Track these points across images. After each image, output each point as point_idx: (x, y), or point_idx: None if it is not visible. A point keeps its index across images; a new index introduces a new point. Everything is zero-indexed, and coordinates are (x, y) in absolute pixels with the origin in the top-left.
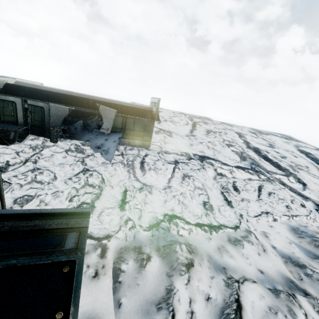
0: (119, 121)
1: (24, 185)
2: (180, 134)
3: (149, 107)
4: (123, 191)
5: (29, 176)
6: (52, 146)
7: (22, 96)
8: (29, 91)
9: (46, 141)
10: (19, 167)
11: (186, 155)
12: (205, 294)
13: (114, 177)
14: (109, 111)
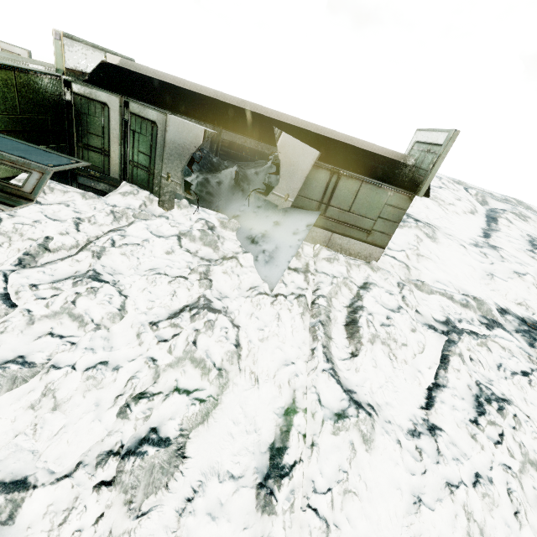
0: (318, 183)
1: (40, 318)
2: (457, 236)
3: (406, 155)
4: (285, 406)
5: (62, 293)
6: (156, 218)
7: (122, 94)
8: (140, 83)
9: (151, 202)
10: (60, 260)
11: (478, 307)
12: None
13: (270, 345)
14: (300, 153)
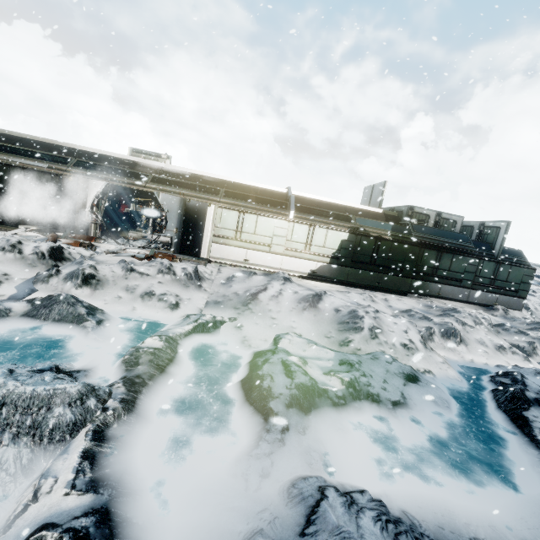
0: None
1: None
2: None
3: None
4: None
5: None
6: None
7: None
8: None
9: None
10: None
11: None
12: (538, 305)
13: None
14: None
